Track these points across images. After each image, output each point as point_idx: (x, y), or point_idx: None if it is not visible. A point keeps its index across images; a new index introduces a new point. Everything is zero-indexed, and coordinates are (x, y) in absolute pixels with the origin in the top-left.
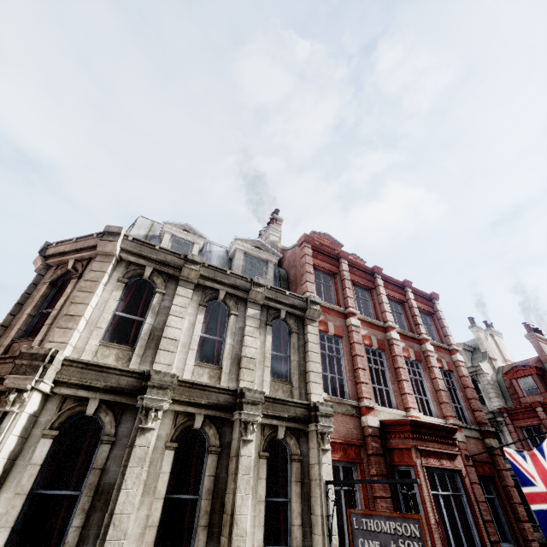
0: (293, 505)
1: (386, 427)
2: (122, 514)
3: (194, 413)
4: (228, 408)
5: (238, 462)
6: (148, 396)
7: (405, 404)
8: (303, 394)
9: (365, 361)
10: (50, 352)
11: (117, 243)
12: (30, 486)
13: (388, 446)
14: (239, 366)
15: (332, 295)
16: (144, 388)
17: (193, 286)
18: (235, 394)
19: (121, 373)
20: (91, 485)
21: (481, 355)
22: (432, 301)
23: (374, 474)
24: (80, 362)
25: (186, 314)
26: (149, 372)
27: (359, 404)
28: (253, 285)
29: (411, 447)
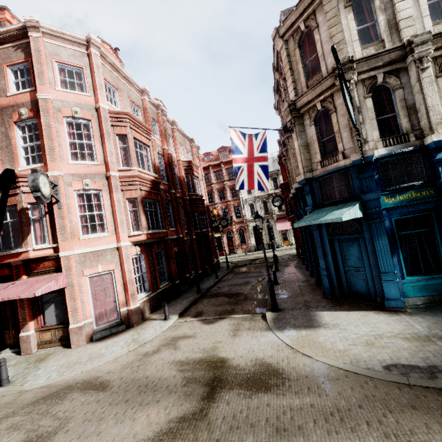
0: None
1: None
2: (433, 106)
3: None
4: None
5: None
6: (417, 51)
7: None
8: None
9: None
10: (349, 58)
11: None
12: (374, 116)
13: None
14: None
15: None
16: (410, 51)
17: None
18: None
19: (389, 52)
20: (402, 107)
21: None
22: None
23: None
24: (363, 59)
25: None
26: (408, 41)
27: None
28: None
29: None
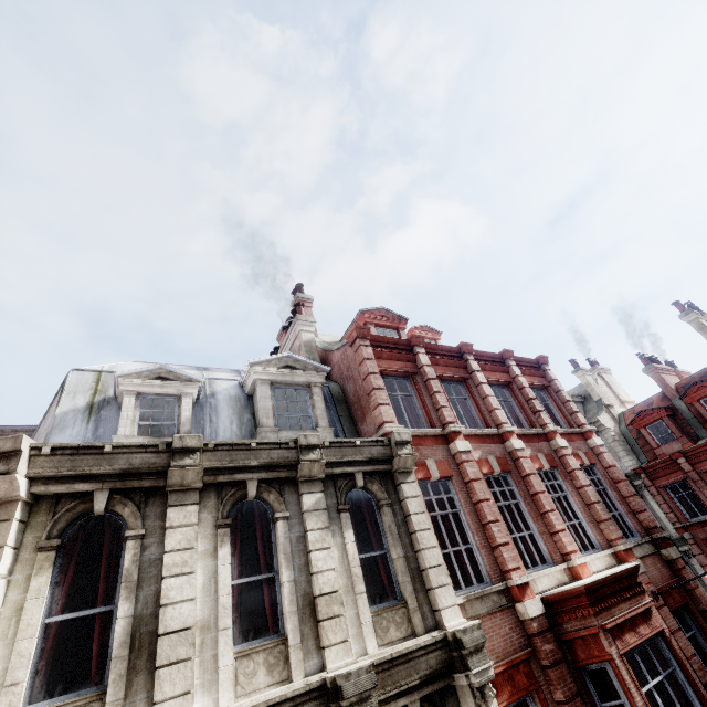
0: None
1: (553, 606)
2: None
3: None
4: None
5: None
6: None
7: (561, 549)
8: (428, 613)
9: (494, 507)
10: None
11: (16, 475)
12: None
13: (564, 637)
14: (315, 616)
15: (418, 409)
16: None
17: (197, 496)
18: (324, 692)
19: None
20: None
21: (595, 404)
22: (541, 368)
23: (562, 701)
24: None
25: (196, 560)
26: None
27: (506, 584)
28: (301, 451)
29: (598, 631)
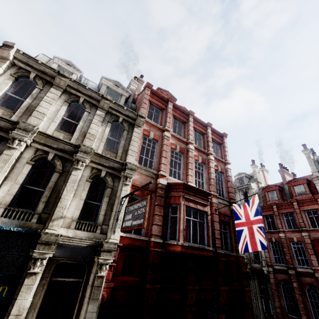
0: (102, 206)
1: (171, 186)
2: None
3: (49, 151)
4: (71, 154)
5: (69, 177)
6: (15, 131)
7: (187, 180)
8: (123, 160)
9: (168, 154)
10: None
11: (10, 51)
12: None
13: (169, 195)
14: (85, 137)
15: (159, 120)
16: (14, 129)
17: (62, 90)
18: (76, 147)
19: (1, 119)
20: None
21: (254, 180)
22: (222, 137)
23: (156, 205)
24: None
25: (54, 103)
26: (19, 121)
27: (158, 173)
28: (103, 98)
29: (180, 195)
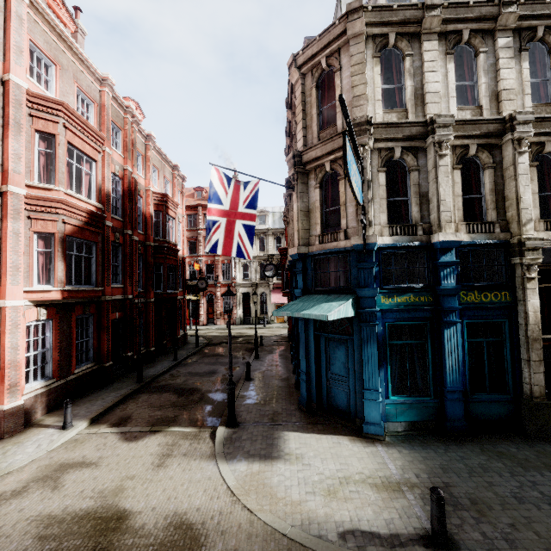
0: None
1: None
2: (445, 200)
3: (467, 145)
4: (497, 135)
5: (516, 168)
6: (438, 134)
7: None
8: None
9: None
10: (368, 119)
11: (364, 18)
12: (385, 195)
13: None
14: (497, 101)
15: None
16: (432, 130)
17: (436, 37)
18: (503, 122)
19: (410, 125)
20: (415, 192)
21: None
22: None
23: None
24: (382, 124)
25: (438, 66)
26: (431, 118)
27: None
28: (502, 7)
29: None
